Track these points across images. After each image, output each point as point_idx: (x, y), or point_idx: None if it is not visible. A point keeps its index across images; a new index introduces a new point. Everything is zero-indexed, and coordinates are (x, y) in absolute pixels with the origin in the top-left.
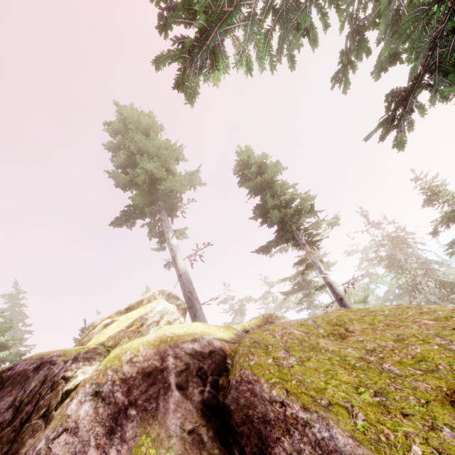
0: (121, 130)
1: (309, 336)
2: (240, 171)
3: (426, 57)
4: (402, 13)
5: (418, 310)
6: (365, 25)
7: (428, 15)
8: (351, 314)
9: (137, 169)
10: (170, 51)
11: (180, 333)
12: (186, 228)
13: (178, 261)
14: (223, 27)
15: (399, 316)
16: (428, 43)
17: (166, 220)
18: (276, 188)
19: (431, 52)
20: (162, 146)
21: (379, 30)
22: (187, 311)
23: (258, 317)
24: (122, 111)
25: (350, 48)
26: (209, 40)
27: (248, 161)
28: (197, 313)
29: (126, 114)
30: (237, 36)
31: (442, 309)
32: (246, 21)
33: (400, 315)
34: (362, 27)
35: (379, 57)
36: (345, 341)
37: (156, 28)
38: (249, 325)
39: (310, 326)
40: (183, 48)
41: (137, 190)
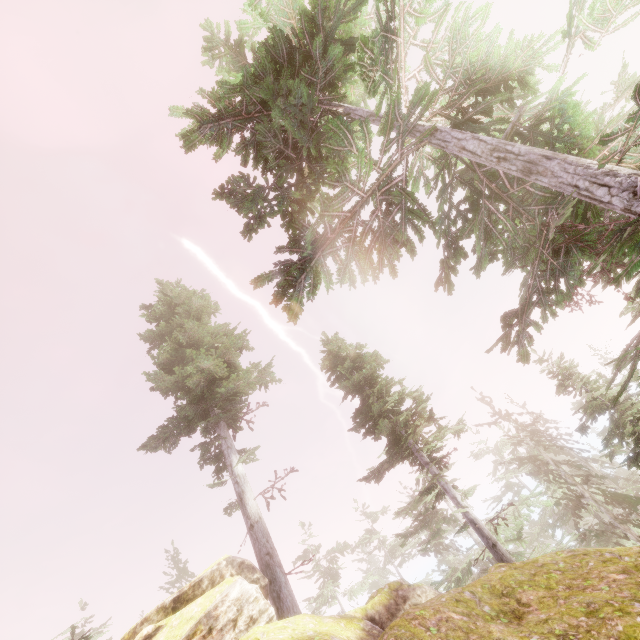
0: (165, 314)
1: (475, 621)
2: (329, 365)
3: (529, 285)
4: (491, 232)
5: (599, 557)
6: (458, 236)
7: (515, 232)
8: (517, 573)
9: (188, 367)
10: (271, 272)
11: (286, 639)
12: (257, 447)
13: (247, 502)
14: (326, 250)
15: (579, 570)
16: (528, 277)
17: (226, 436)
18: (379, 388)
19: (532, 281)
20: (220, 333)
21: (477, 251)
22: (268, 591)
23: (382, 590)
24: (166, 291)
25: (449, 256)
26: (313, 262)
27: (338, 352)
28: (283, 592)
29: (170, 293)
30: (337, 253)
31: (627, 553)
32: (347, 243)
33: (580, 568)
34: (455, 238)
35: (478, 261)
36: (522, 623)
37: (241, 232)
38: (373, 608)
39: (469, 602)
40: (284, 269)
41: (187, 396)
